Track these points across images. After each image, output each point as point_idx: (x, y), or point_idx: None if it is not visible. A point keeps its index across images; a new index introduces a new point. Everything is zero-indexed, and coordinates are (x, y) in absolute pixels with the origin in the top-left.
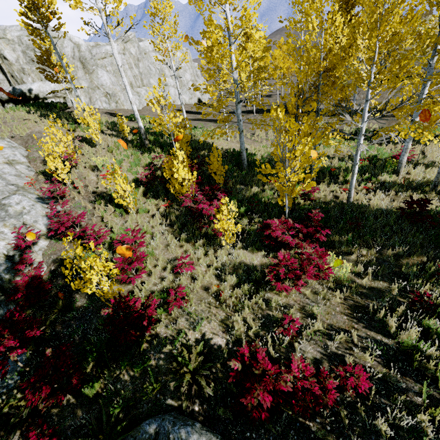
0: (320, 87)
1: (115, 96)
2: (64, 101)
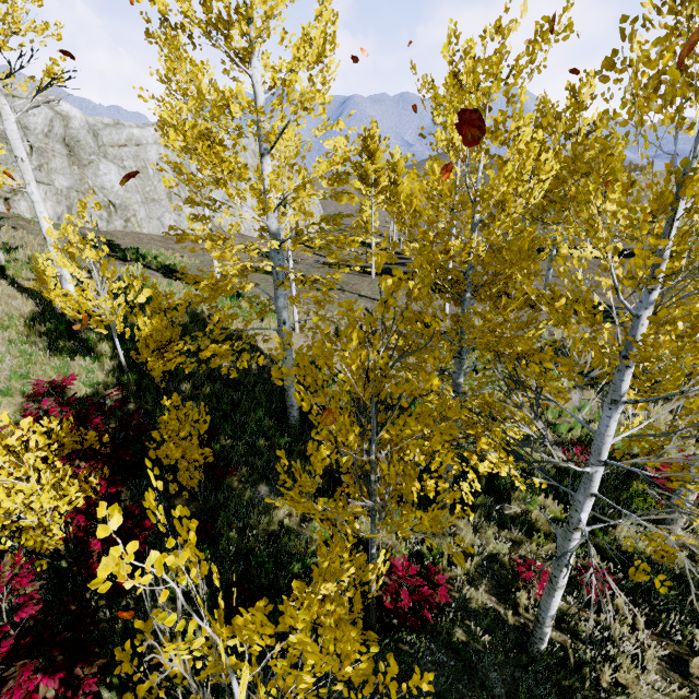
0: (468, 296)
1: (127, 210)
2: (5, 205)
